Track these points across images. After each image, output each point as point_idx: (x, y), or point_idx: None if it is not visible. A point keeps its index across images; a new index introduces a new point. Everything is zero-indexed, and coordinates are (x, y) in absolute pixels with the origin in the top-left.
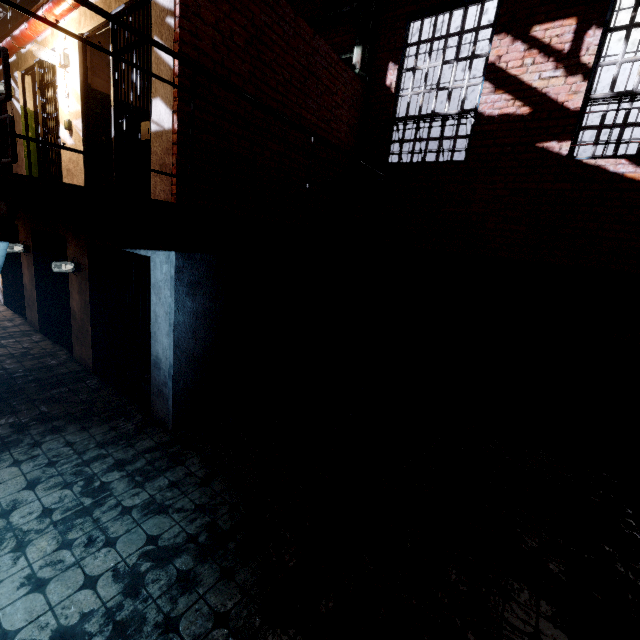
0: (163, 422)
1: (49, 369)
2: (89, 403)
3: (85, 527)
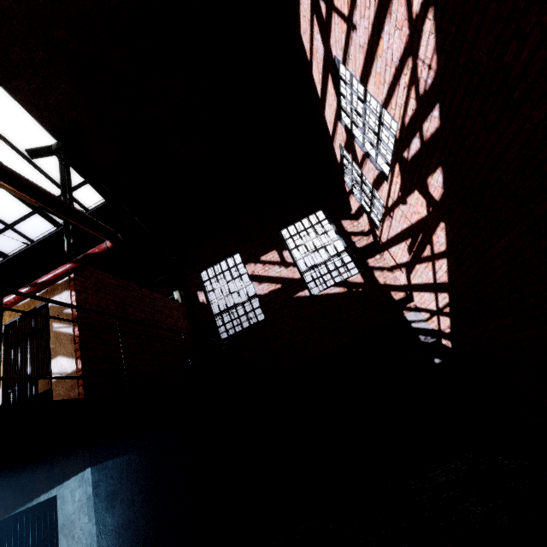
0: None
1: None
2: None
3: None
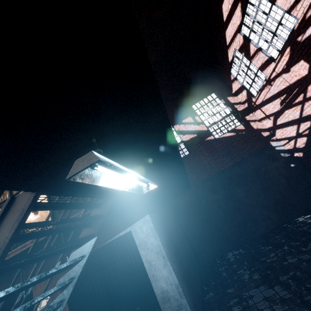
0: None
1: None
2: None
3: None
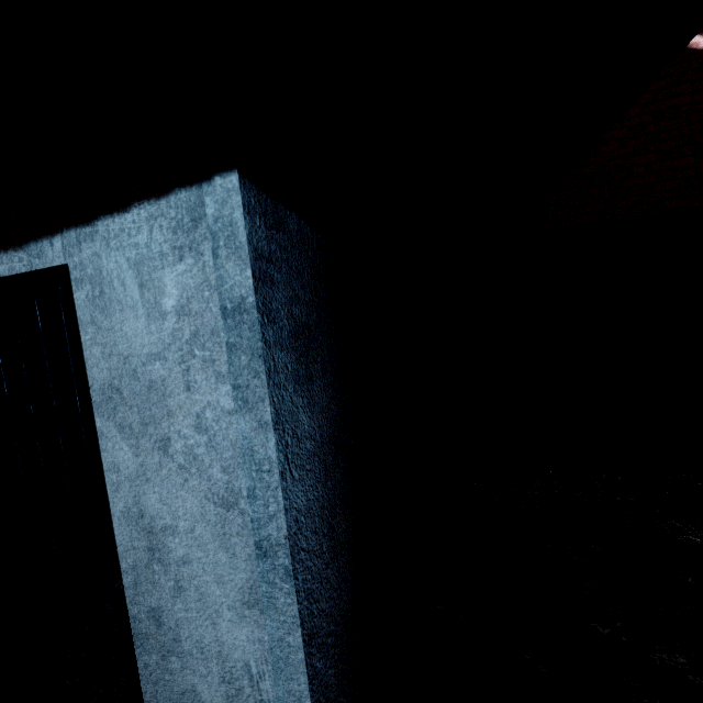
0: None
1: None
2: None
3: None
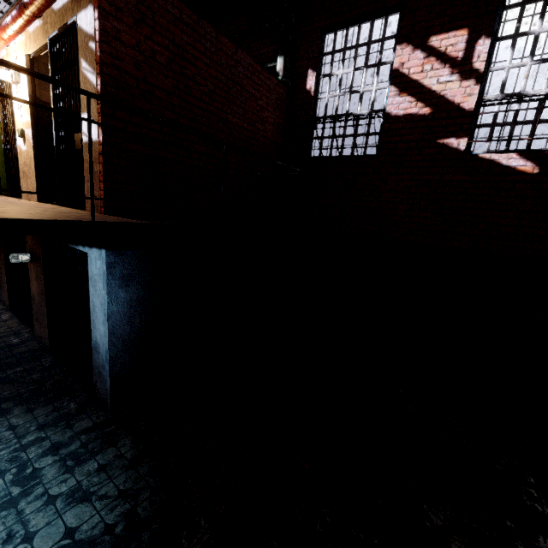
0: (103, 401)
1: (10, 348)
2: (39, 382)
3: (7, 521)
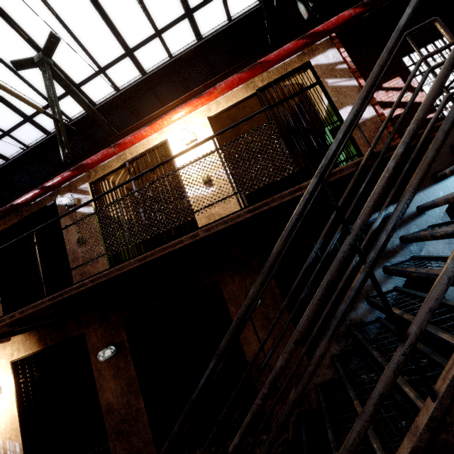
0: None
1: None
2: None
3: None
